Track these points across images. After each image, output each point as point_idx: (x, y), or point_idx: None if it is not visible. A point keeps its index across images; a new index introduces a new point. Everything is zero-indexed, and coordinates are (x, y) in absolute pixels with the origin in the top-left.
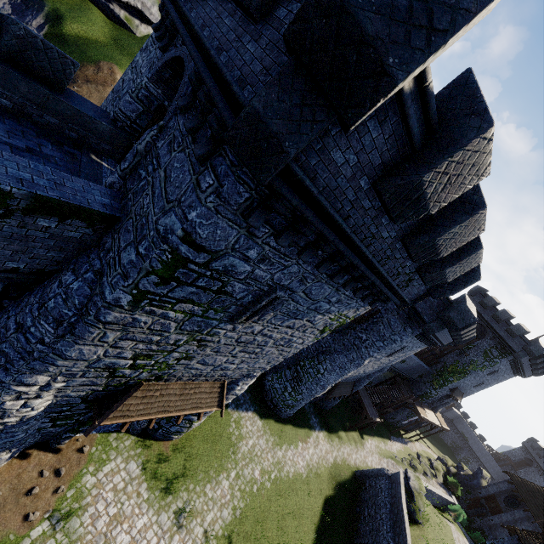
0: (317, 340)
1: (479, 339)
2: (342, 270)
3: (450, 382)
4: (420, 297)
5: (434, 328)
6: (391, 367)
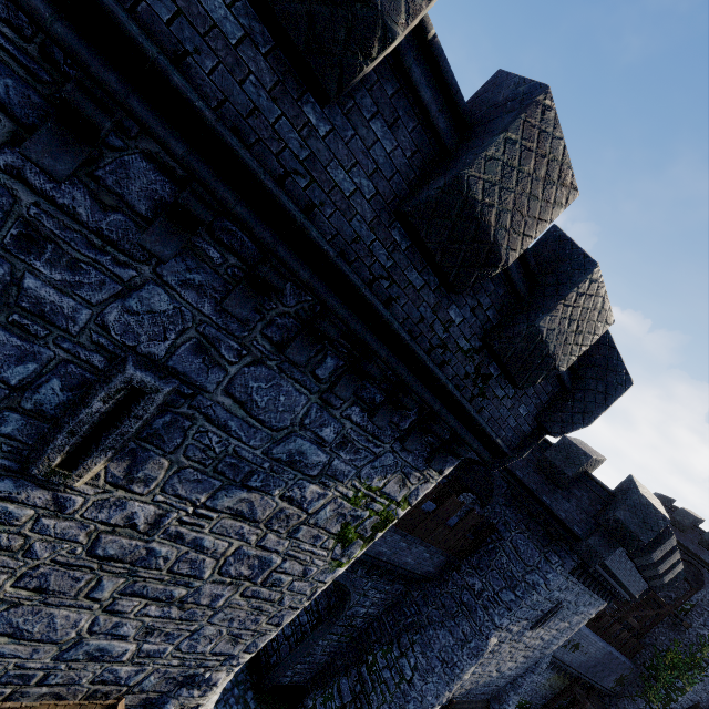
0: (395, 601)
1: (697, 590)
2: (305, 328)
3: (680, 690)
4: (527, 438)
5: (599, 548)
6: (557, 662)
